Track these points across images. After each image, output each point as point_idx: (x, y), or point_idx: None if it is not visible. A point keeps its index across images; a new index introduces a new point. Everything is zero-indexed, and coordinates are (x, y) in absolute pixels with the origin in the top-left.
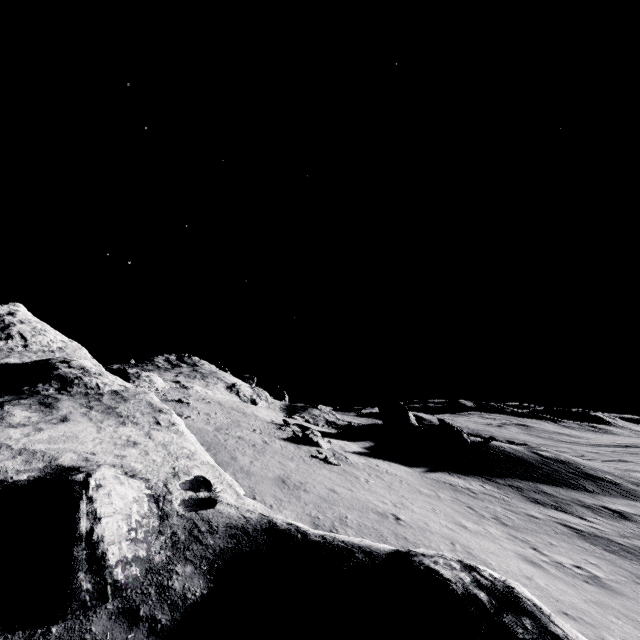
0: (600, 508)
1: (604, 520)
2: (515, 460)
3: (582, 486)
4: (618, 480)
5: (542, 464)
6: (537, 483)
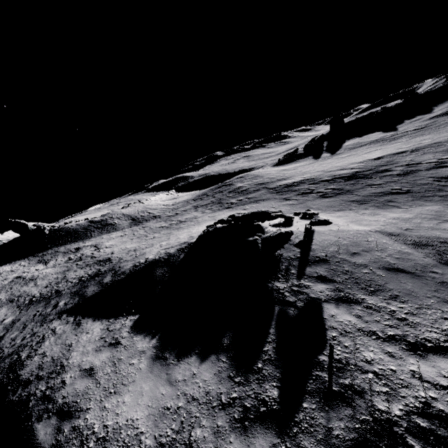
0: (73, 250)
1: (59, 259)
2: (69, 233)
3: (91, 235)
4: (119, 221)
5: (84, 229)
6: (64, 245)
